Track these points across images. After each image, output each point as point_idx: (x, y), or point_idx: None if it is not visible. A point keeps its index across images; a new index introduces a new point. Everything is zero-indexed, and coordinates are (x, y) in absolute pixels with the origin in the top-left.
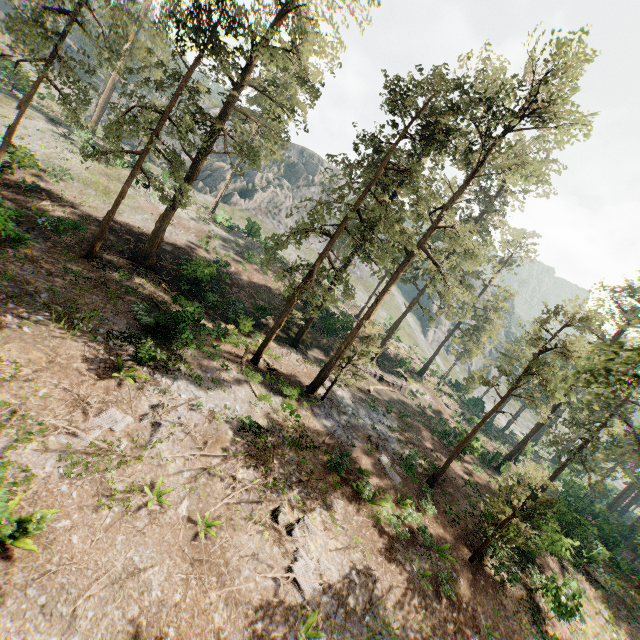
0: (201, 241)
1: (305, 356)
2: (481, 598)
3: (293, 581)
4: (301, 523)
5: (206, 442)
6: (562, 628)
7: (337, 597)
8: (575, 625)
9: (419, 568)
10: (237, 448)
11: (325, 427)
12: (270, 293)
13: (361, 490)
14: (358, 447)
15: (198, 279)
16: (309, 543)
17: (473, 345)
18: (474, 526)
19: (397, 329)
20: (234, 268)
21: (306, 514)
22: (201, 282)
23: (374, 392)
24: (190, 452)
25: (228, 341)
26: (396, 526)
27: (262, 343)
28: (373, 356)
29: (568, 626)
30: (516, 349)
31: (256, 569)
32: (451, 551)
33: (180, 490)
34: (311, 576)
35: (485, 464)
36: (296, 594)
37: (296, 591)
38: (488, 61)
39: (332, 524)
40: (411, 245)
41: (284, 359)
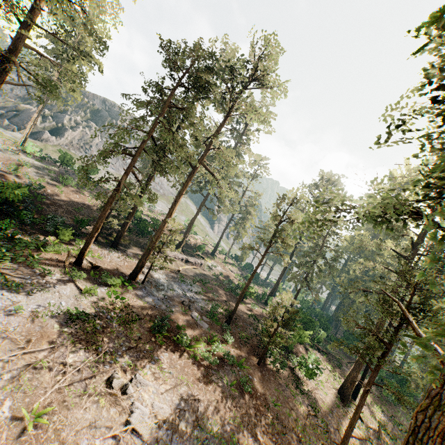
0: (10, 168)
1: (125, 253)
2: (268, 385)
3: (132, 430)
4: (134, 381)
5: (29, 340)
6: (311, 384)
7: (171, 427)
8: (317, 380)
9: (228, 381)
10: (65, 337)
11: (147, 302)
12: (88, 208)
13: (181, 340)
14: (175, 311)
15: (9, 200)
16: (143, 394)
17: (242, 229)
18: (257, 342)
19: (193, 226)
20: (50, 190)
21: (138, 372)
22: (14, 203)
23: (183, 271)
24: (10, 354)
25: (48, 250)
26: (209, 358)
27: (83, 246)
28: (179, 246)
29: (314, 382)
30: (266, 224)
31: (95, 435)
32: (246, 362)
33: (0, 393)
34: (147, 420)
35: (259, 302)
36: (136, 440)
37: (135, 437)
38: (227, 43)
39: (161, 373)
40: (194, 161)
41: (106, 258)
